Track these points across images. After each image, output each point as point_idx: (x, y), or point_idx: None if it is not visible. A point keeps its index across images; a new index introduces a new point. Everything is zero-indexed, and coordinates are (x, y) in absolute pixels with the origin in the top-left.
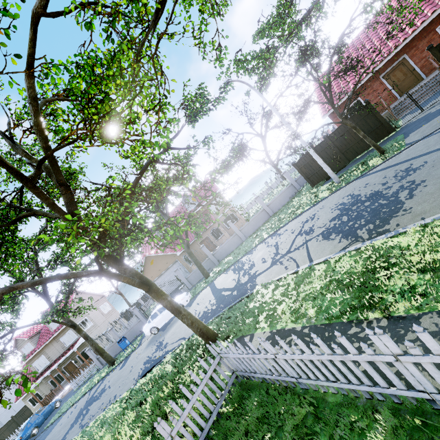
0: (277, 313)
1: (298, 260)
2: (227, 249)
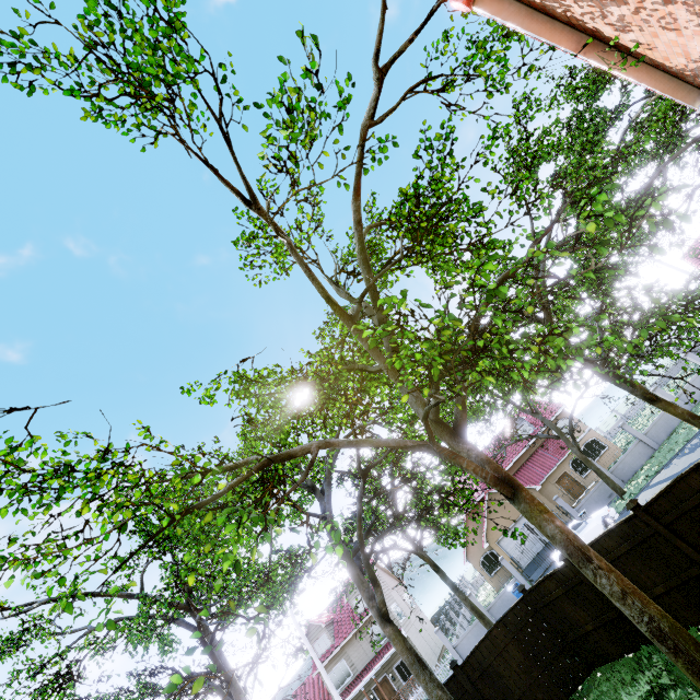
0: None
1: None
2: (631, 464)
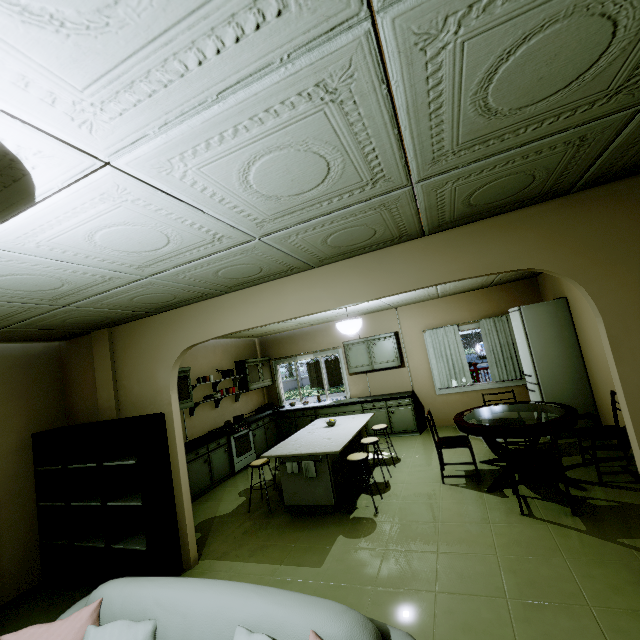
0: None
1: None
2: None
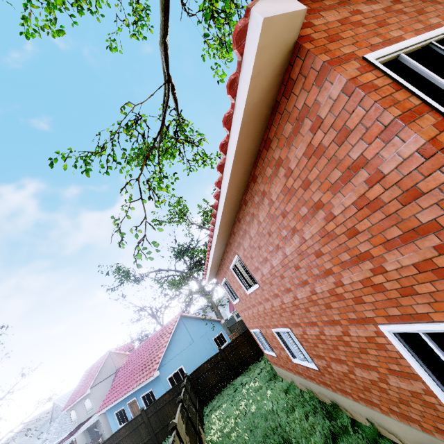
0: None
1: None
2: None
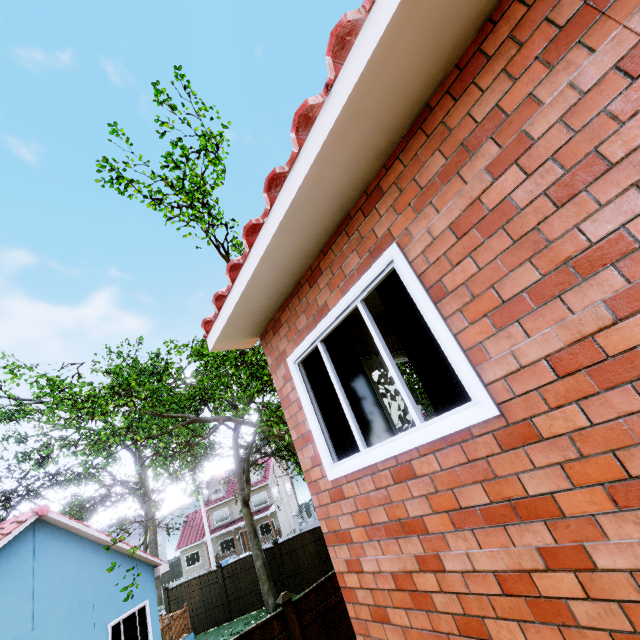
0: None
1: None
2: None
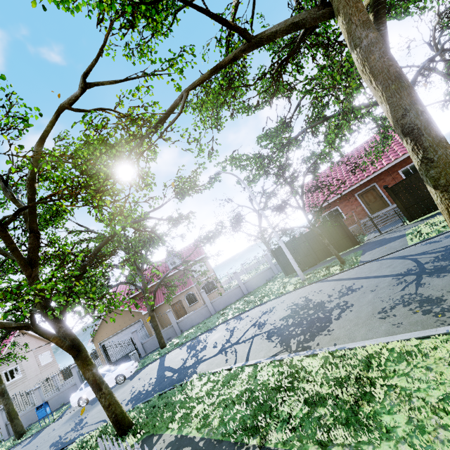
0: (192, 414)
1: (238, 355)
2: (193, 320)
